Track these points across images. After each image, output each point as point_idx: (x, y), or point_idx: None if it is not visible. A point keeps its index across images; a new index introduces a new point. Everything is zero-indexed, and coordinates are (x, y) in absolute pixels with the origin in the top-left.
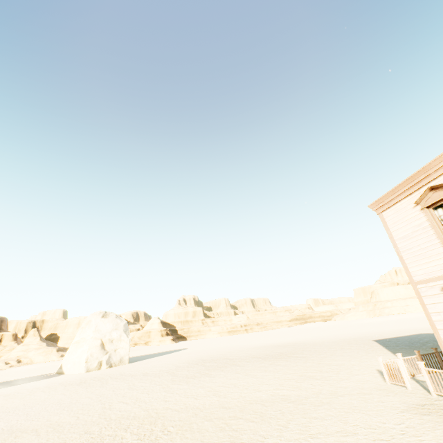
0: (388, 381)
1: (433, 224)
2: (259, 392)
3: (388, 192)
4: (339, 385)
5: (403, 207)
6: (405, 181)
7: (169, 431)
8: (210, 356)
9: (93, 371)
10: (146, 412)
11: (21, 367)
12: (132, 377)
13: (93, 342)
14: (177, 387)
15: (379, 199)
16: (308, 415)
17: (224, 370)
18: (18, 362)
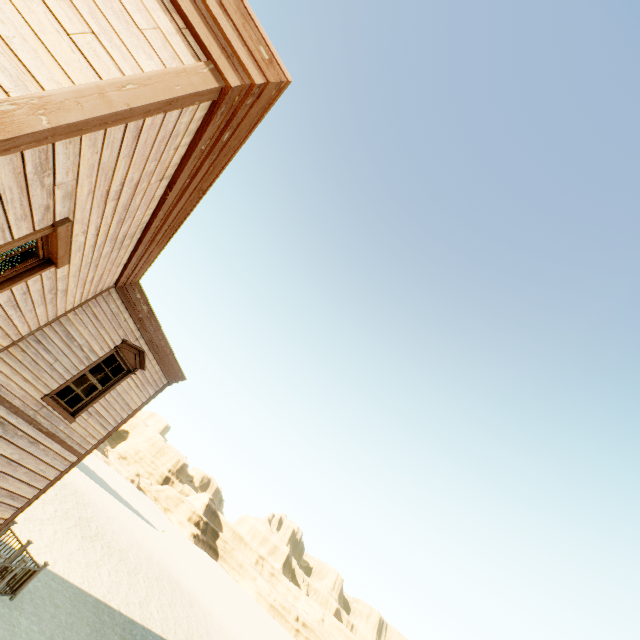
0: None
1: None
2: None
3: None
4: None
5: None
6: None
7: None
8: (97, 505)
9: None
10: None
11: None
12: None
13: None
14: None
15: None
16: None
17: None
18: None
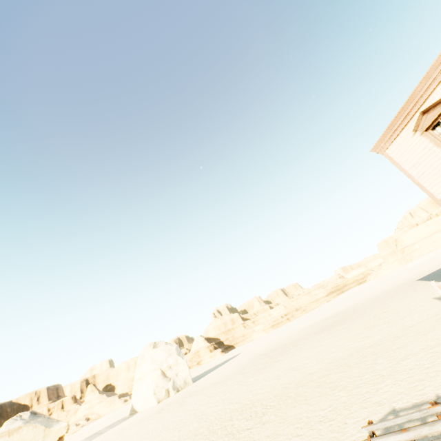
0: None
1: (437, 143)
2: (333, 353)
3: (385, 131)
4: (405, 321)
5: (404, 139)
6: (397, 116)
7: (271, 406)
8: (267, 349)
9: (164, 400)
10: (239, 403)
11: (92, 423)
12: (205, 389)
13: (154, 374)
14: (254, 379)
15: (378, 140)
16: (389, 349)
17: (289, 352)
18: (87, 420)
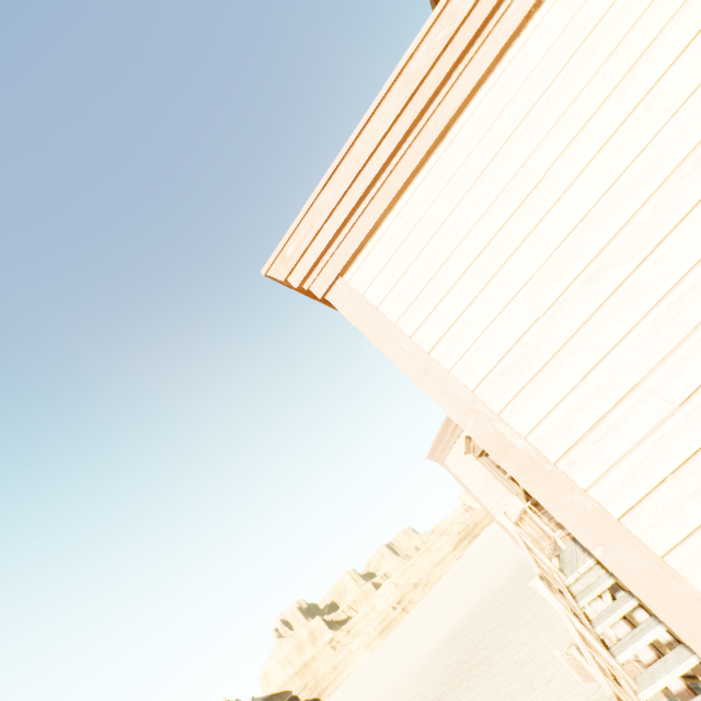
0: (582, 681)
1: (496, 476)
2: None
3: (434, 441)
4: None
5: (459, 456)
6: (442, 430)
7: None
8: None
9: None
10: None
11: None
12: None
13: None
14: None
15: (431, 449)
16: None
17: None
18: None
